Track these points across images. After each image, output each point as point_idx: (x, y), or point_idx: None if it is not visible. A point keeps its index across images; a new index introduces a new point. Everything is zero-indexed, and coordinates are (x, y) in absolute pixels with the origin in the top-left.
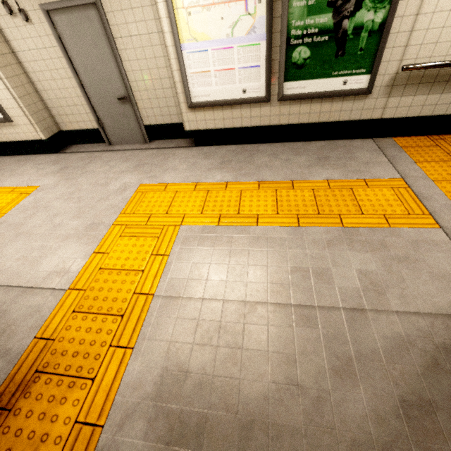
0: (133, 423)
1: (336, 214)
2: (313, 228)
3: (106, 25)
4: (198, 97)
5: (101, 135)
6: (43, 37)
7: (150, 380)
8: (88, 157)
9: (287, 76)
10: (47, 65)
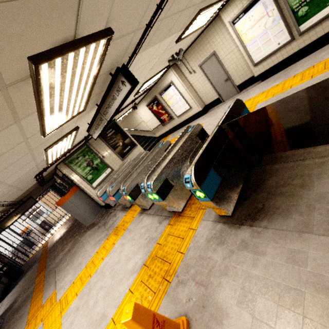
0: None
1: None
2: (319, 75)
3: (217, 58)
4: (257, 60)
5: (219, 100)
6: (199, 75)
7: None
8: (216, 109)
9: (299, 24)
10: (200, 83)
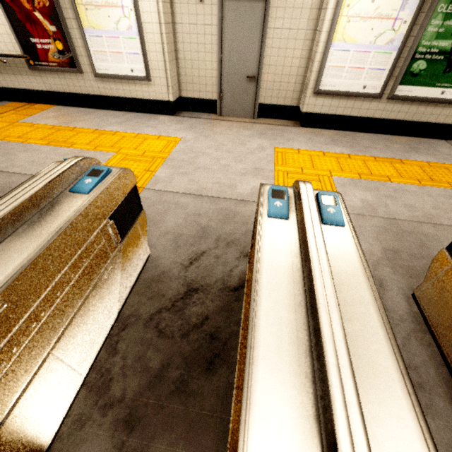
0: (382, 268)
1: (445, 182)
2: (434, 188)
3: (267, 17)
4: (325, 86)
5: (213, 106)
6: (206, 16)
7: (376, 251)
8: (207, 122)
9: (402, 81)
10: (198, 39)
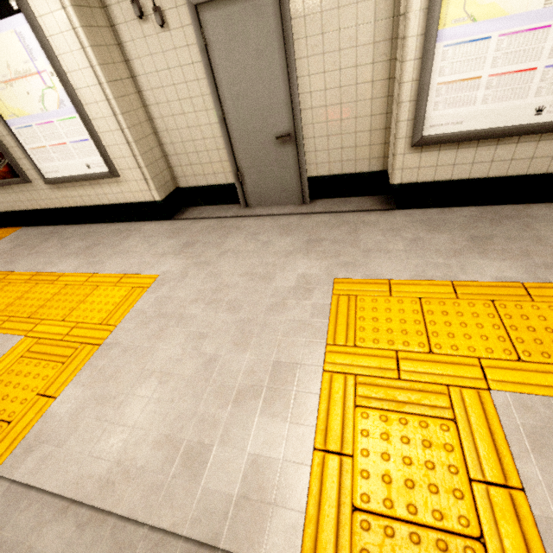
0: None
1: None
2: None
3: (287, 18)
4: (437, 126)
5: (233, 193)
6: (180, 49)
7: None
8: (219, 226)
9: None
10: (178, 93)
